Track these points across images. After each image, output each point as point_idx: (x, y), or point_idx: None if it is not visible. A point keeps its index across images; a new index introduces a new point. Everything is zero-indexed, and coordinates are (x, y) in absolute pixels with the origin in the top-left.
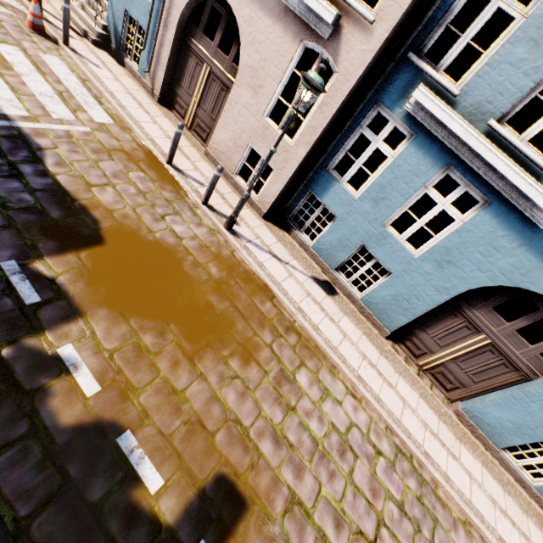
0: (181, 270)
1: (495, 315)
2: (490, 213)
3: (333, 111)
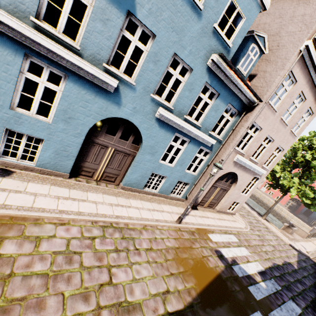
0: None
1: (108, 136)
2: (72, 82)
3: None
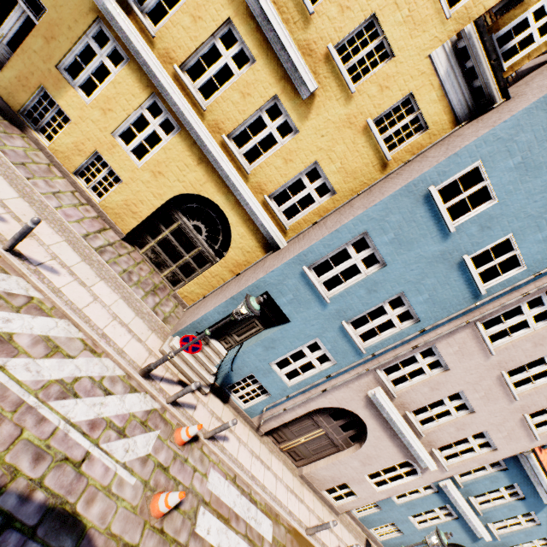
0: None
1: None
2: (457, 521)
3: (411, 488)
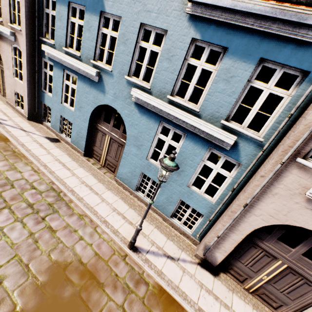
0: None
1: (105, 123)
2: (79, 80)
3: (26, 64)
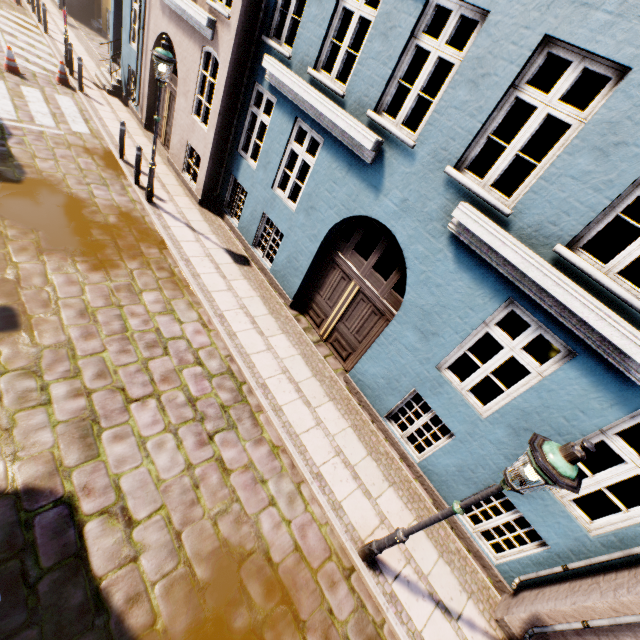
0: (78, 211)
1: (356, 256)
2: (325, 149)
3: (222, 94)
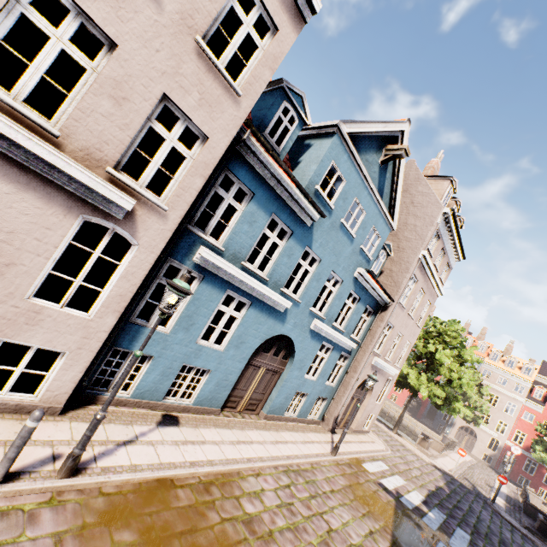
0: None
1: (264, 354)
2: (253, 308)
3: (143, 277)
